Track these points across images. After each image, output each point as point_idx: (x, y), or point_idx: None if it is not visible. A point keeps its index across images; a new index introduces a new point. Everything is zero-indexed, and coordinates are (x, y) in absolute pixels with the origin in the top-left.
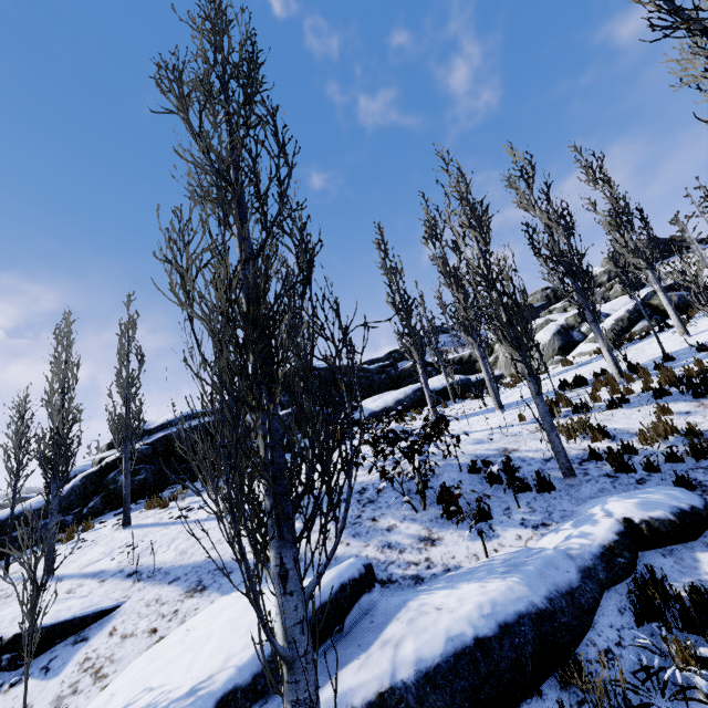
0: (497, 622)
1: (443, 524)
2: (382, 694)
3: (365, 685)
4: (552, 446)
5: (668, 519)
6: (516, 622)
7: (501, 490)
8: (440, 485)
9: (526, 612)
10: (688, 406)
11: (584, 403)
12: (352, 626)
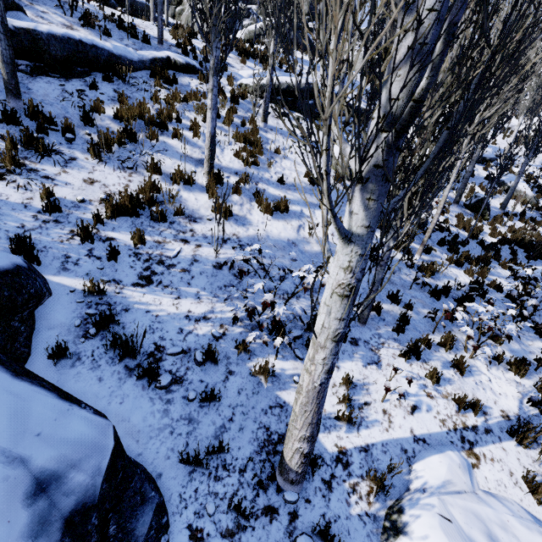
0: (92, 43)
1: (81, 27)
2: (29, 29)
3: (20, 24)
4: (158, 24)
5: (183, 63)
6: (101, 49)
7: (123, 33)
8: (86, 9)
9: (107, 50)
10: (233, 56)
11: (195, 33)
12: (12, 18)
